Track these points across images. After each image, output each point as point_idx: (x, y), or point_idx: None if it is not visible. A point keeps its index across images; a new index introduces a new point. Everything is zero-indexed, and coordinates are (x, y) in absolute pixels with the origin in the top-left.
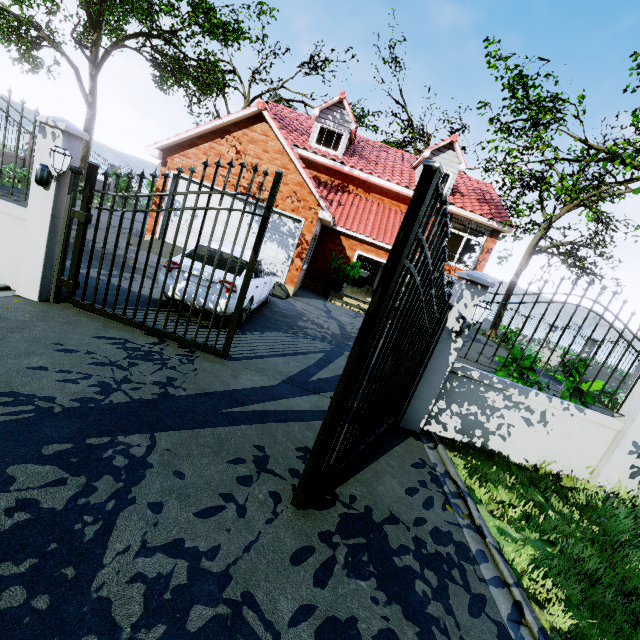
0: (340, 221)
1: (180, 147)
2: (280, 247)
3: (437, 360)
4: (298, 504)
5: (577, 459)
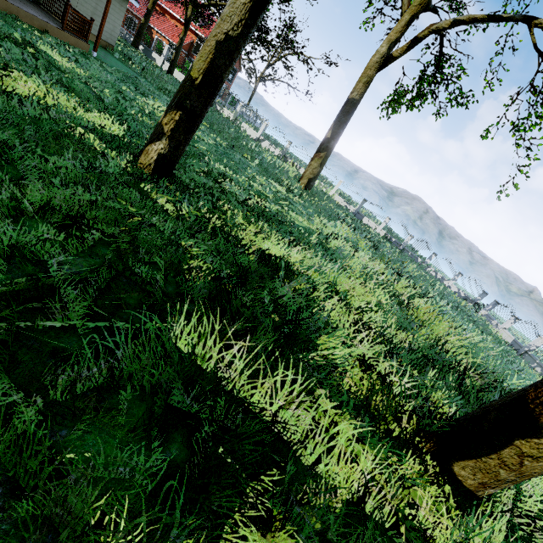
0: (152, 23)
1: None
2: None
3: None
4: None
5: None
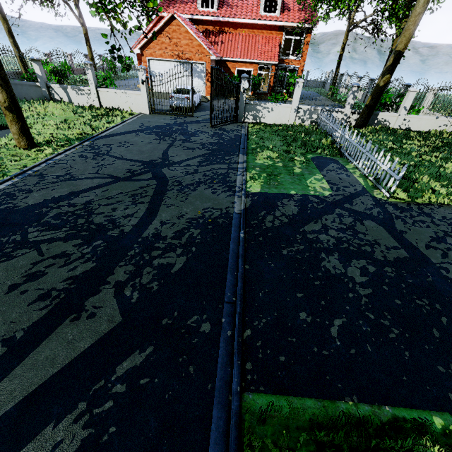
0: (224, 54)
1: (146, 45)
2: (199, 79)
3: (241, 101)
4: (210, 126)
5: (284, 118)
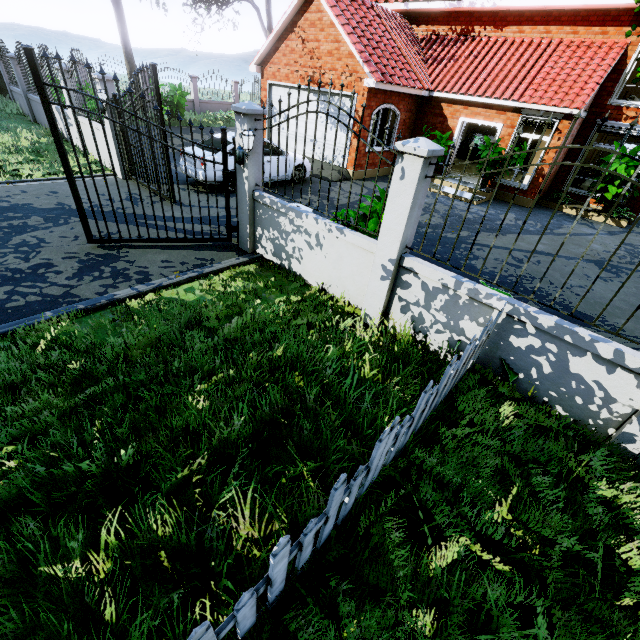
0: (441, 84)
1: (269, 56)
2: (342, 131)
3: (240, 190)
4: (87, 241)
5: (352, 286)
